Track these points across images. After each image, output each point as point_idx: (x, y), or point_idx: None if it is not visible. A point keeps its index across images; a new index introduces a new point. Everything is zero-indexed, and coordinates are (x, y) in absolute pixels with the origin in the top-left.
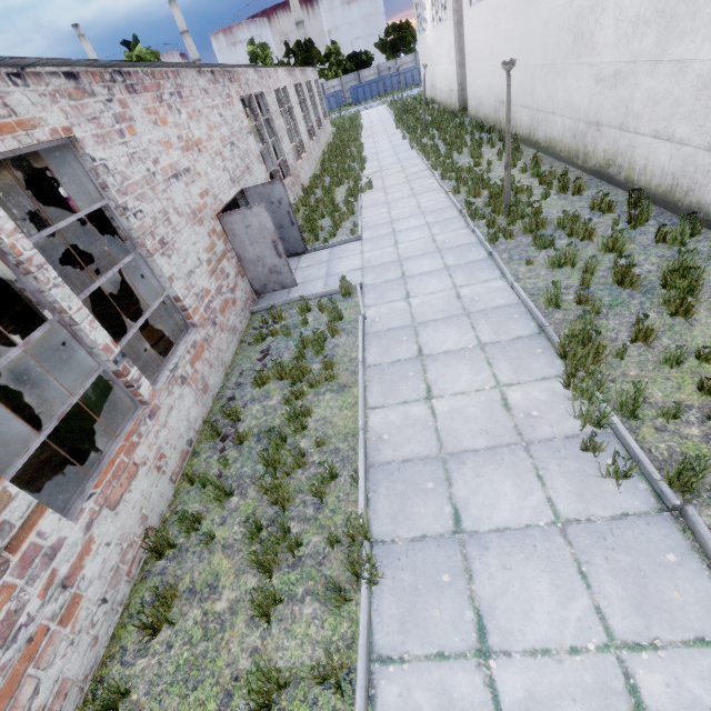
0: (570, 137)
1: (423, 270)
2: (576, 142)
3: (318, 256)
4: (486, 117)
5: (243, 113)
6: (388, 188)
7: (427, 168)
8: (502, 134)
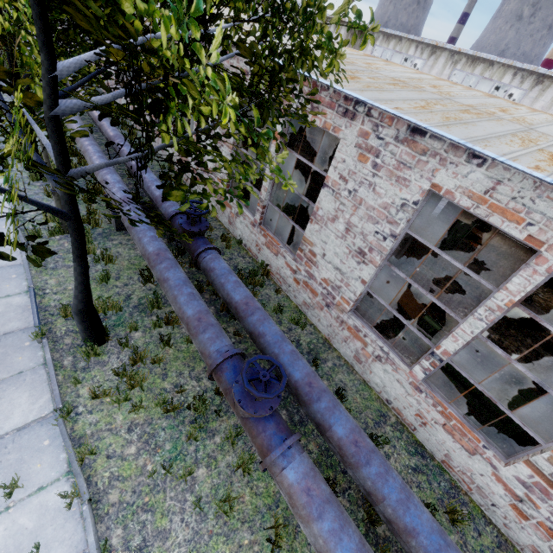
0: None
1: None
2: None
3: None
4: None
5: None
6: None
7: None
8: None
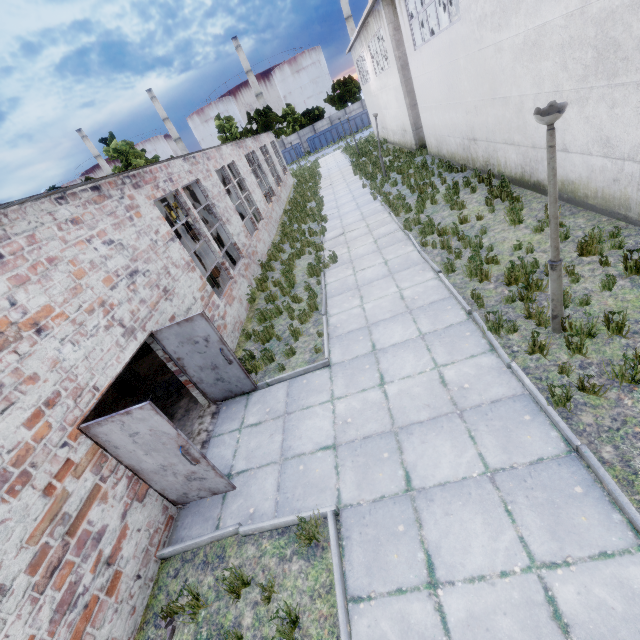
0: (605, 180)
1: (444, 475)
2: (619, 188)
3: (271, 398)
4: (451, 155)
5: (161, 219)
6: (355, 261)
7: (398, 228)
8: (481, 175)
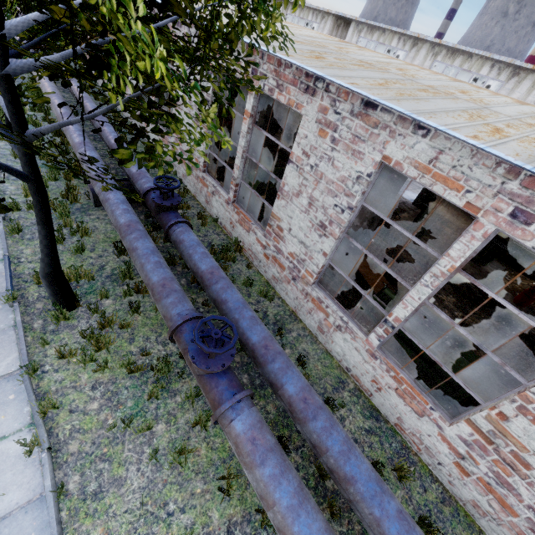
0: None
1: None
2: None
3: None
4: None
5: None
6: None
7: None
8: None
